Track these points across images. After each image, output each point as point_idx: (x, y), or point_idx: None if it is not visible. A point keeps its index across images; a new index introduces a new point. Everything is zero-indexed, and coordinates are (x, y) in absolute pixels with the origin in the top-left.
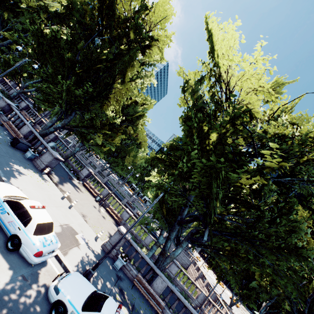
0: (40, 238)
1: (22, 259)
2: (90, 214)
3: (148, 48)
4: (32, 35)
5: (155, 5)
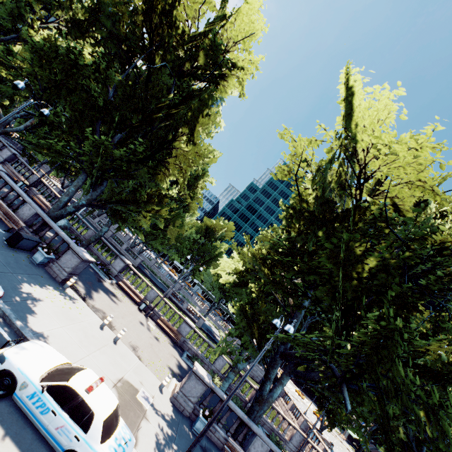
0: (111, 444)
1: None
2: (140, 341)
3: (221, 79)
4: (34, 54)
5: (236, 13)
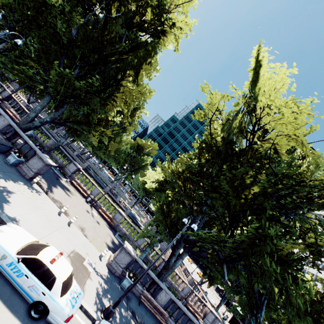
0: (67, 297)
1: (48, 323)
2: (87, 224)
3: (162, 34)
4: None
5: None
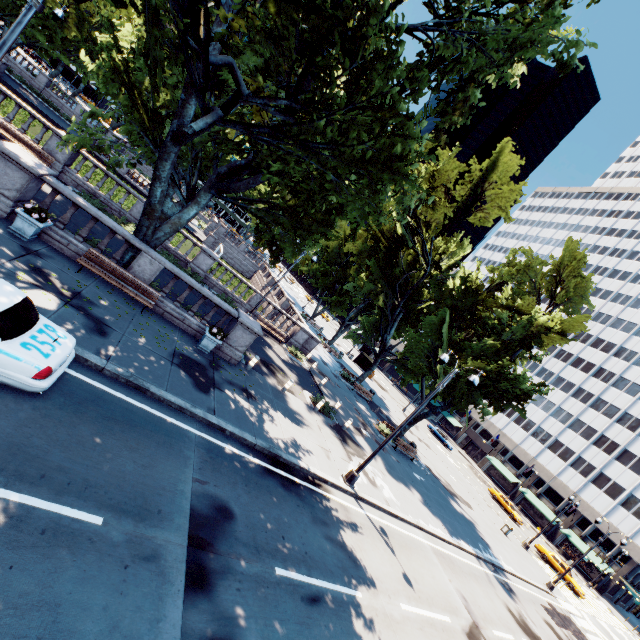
0: None
1: None
2: None
3: None
4: None
5: None
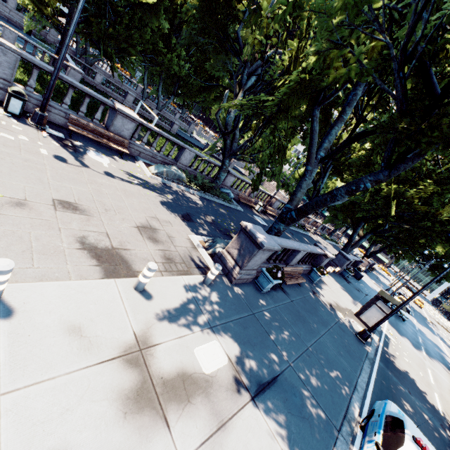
0: None
1: None
2: None
3: None
4: None
5: None
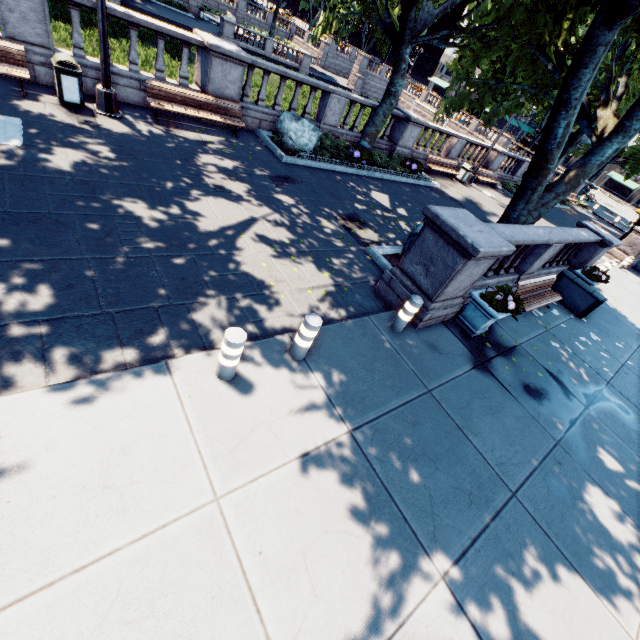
0: None
1: None
2: None
3: None
4: None
5: None
